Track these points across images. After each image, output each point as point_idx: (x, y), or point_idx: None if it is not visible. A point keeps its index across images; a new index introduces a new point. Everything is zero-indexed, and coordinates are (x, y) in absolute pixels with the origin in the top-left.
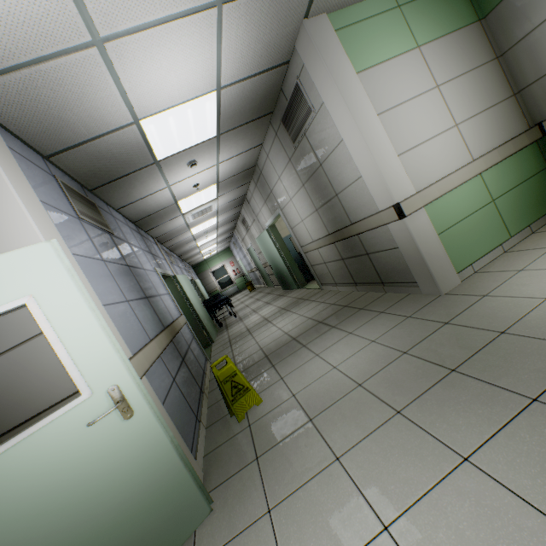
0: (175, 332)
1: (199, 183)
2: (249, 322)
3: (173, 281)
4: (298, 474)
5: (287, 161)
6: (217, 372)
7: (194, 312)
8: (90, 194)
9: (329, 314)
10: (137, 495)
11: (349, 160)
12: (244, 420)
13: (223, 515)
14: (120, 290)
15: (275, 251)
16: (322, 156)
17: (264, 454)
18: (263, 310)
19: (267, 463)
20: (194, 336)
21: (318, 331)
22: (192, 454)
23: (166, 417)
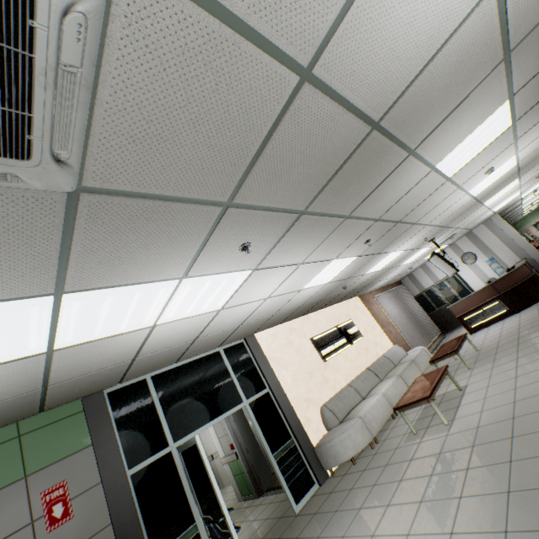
0: None
1: None
2: None
3: None
4: None
5: None
6: None
7: None
8: None
9: None
10: None
11: (201, 437)
12: None
13: None
14: None
15: None
16: None
17: None
18: None
19: None
20: None
21: None
22: None
23: None
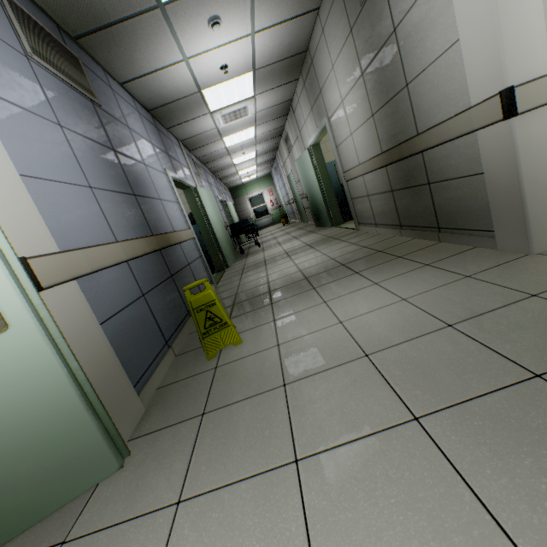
0: (167, 243)
1: (227, 65)
2: (269, 253)
3: (193, 194)
4: (236, 462)
5: (347, 34)
6: (191, 297)
7: (211, 232)
8: (72, 44)
9: (357, 257)
10: (7, 434)
11: (444, 9)
12: (214, 359)
13: (131, 479)
14: (81, 171)
15: (313, 178)
16: (399, 11)
17: (213, 412)
18: (287, 243)
19: (209, 427)
20: (201, 255)
21: (337, 274)
22: (138, 385)
23: (100, 338)
